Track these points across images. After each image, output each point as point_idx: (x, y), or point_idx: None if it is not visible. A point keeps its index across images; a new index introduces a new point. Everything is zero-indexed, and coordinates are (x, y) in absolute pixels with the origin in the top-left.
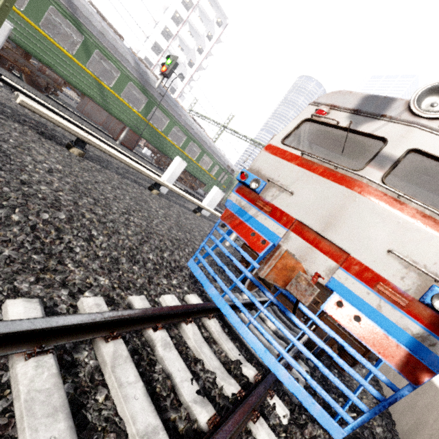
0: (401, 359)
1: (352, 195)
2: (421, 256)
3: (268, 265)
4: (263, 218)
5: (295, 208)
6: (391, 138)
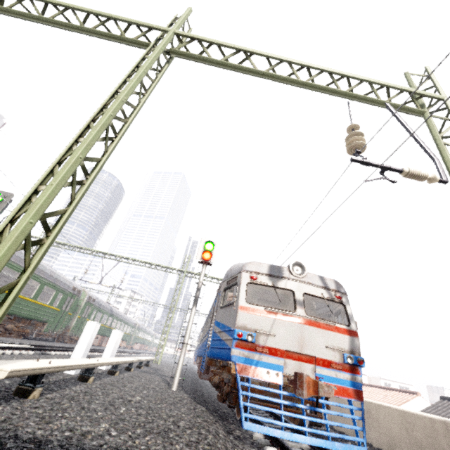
0: (354, 393)
1: (302, 326)
2: (334, 343)
3: (305, 389)
4: (266, 358)
5: (280, 343)
6: (294, 290)
